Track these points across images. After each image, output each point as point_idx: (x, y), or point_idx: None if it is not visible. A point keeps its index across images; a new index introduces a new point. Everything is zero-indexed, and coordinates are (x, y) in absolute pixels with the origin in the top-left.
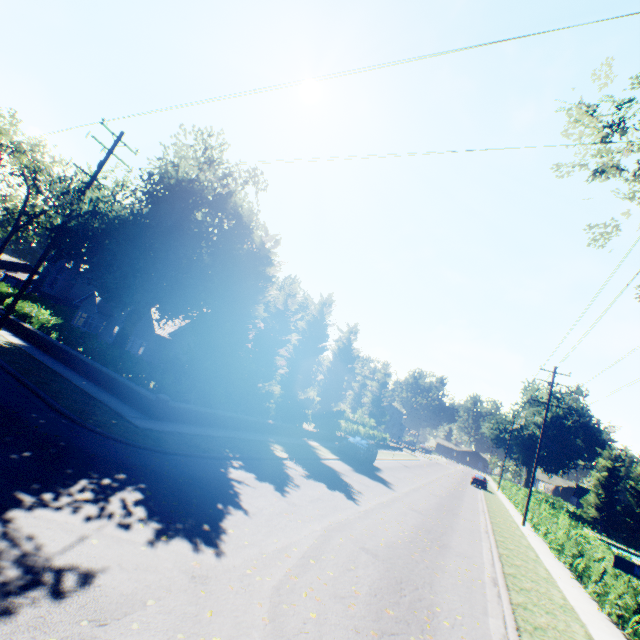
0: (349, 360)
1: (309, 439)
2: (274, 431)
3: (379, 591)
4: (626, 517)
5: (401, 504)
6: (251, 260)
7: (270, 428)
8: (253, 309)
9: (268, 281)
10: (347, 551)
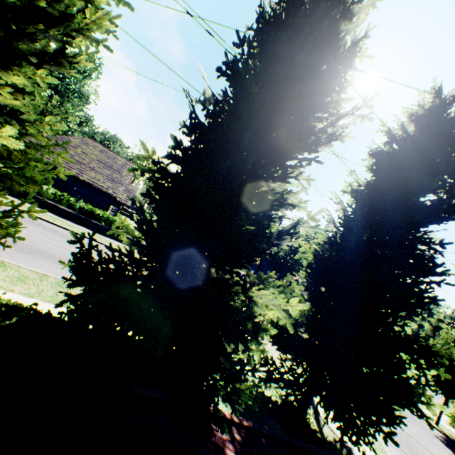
0: None
1: None
2: None
3: None
4: None
5: None
6: None
7: None
8: None
9: None
10: None
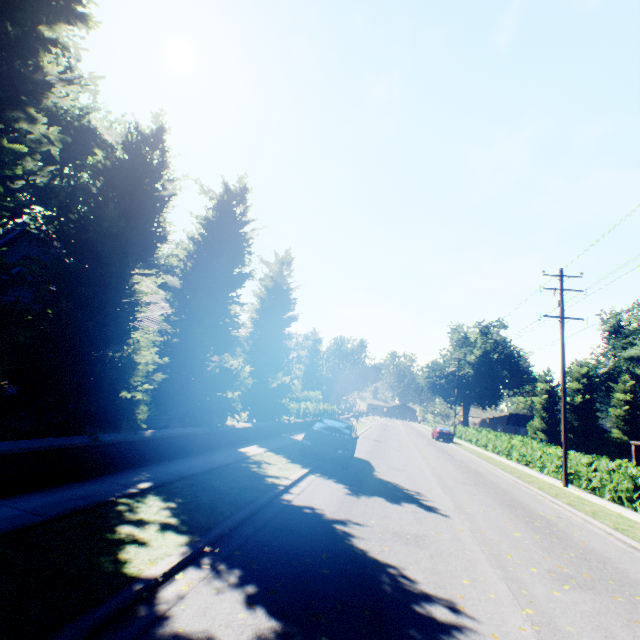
0: (286, 306)
1: (242, 444)
2: (158, 453)
3: None
4: (568, 433)
5: (527, 574)
6: None
7: (144, 450)
8: (5, 110)
9: (35, 4)
10: None
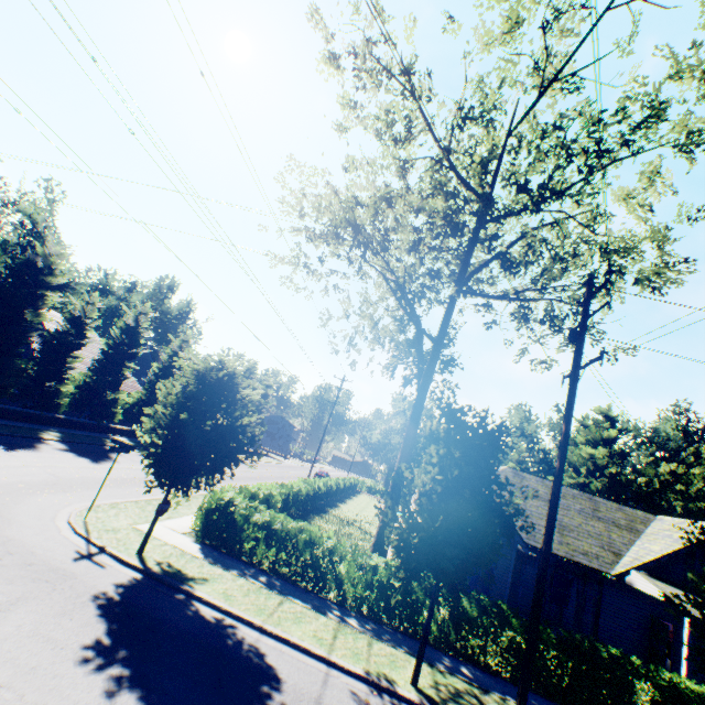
0: (179, 366)
1: (119, 436)
2: (67, 425)
3: (30, 482)
4: None
5: None
6: (32, 269)
7: (61, 422)
8: (36, 314)
9: (51, 290)
10: (31, 472)
